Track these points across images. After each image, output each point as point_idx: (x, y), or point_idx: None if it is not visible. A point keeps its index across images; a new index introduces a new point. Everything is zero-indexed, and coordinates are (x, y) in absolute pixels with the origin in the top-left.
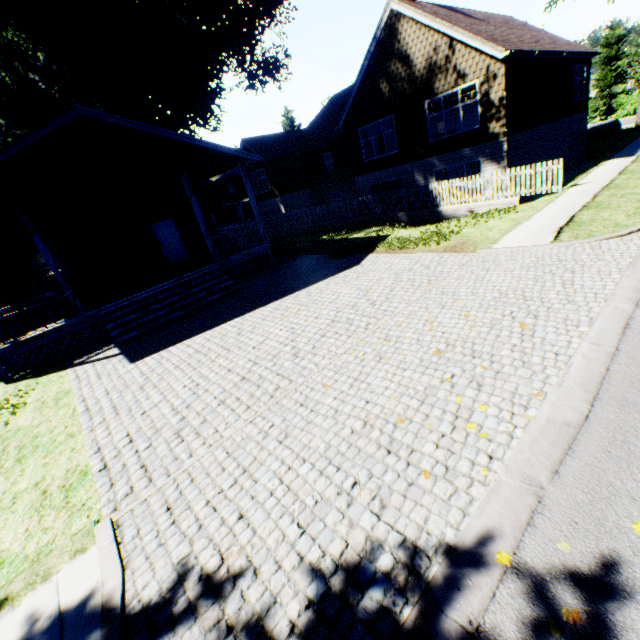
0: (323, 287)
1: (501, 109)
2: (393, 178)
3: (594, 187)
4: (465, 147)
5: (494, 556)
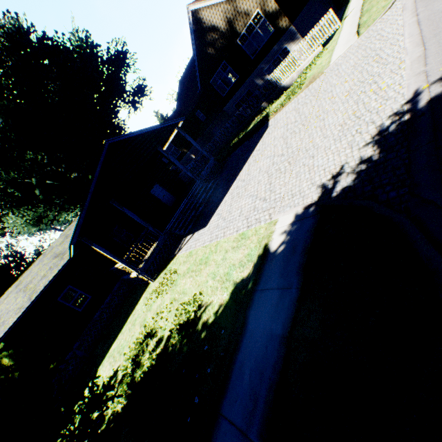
0: (262, 144)
1: (279, 13)
2: (244, 92)
3: (357, 9)
4: (273, 46)
5: (422, 90)
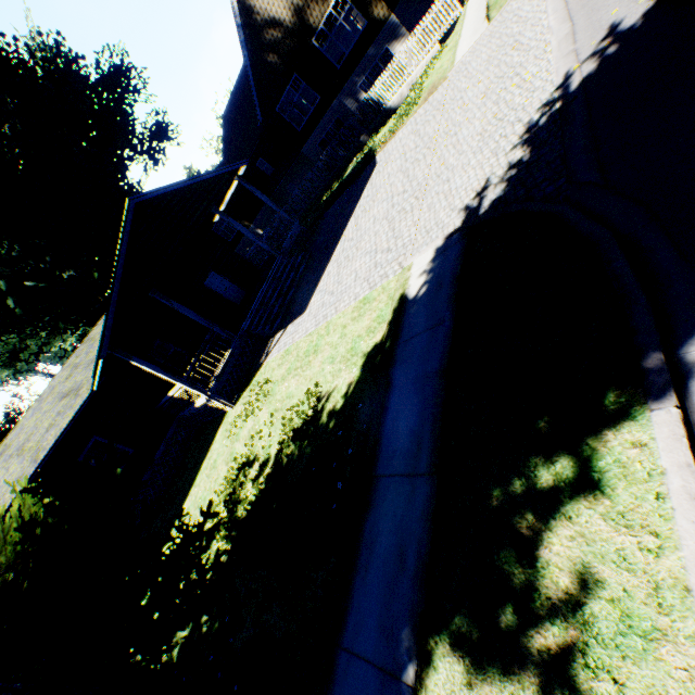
0: (371, 187)
1: None
2: (331, 123)
3: None
4: (368, 48)
5: (573, 72)
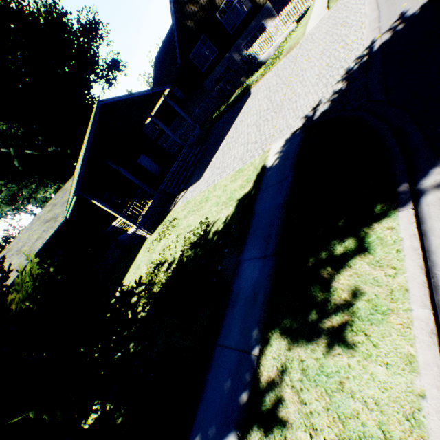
0: (246, 107)
1: None
2: (223, 68)
3: None
4: (251, 22)
5: (376, 39)
